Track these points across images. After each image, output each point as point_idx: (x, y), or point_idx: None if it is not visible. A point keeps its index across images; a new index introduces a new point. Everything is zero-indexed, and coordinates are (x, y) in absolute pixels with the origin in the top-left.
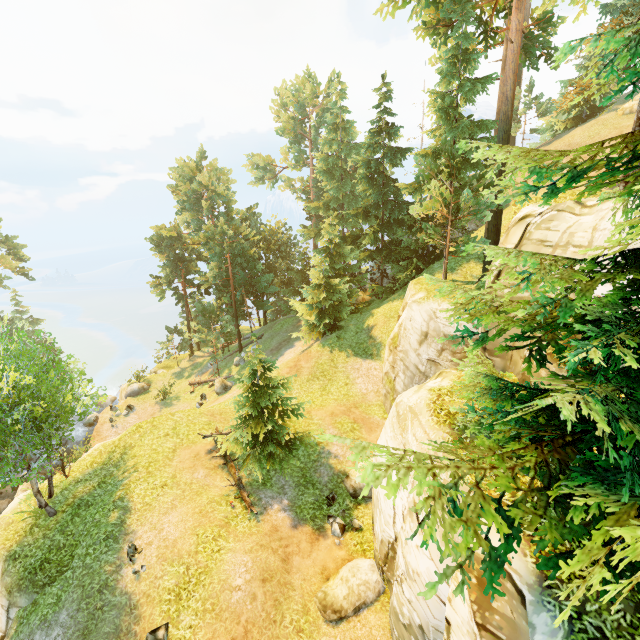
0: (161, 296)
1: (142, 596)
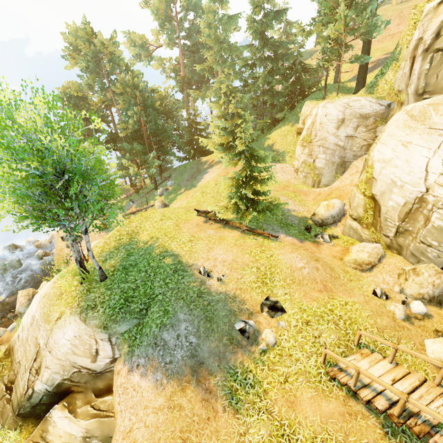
0: None
1: (235, 290)
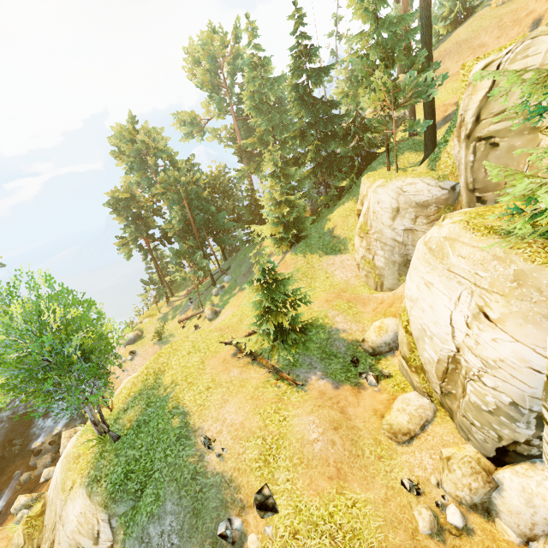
0: (128, 255)
1: (233, 471)
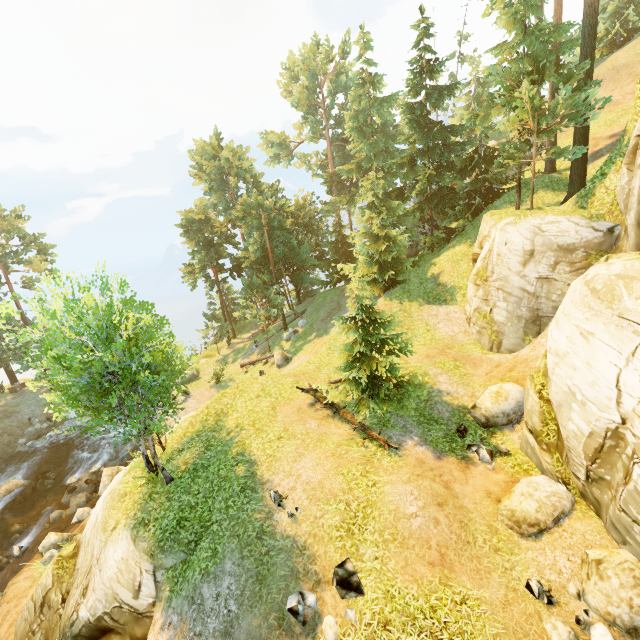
0: (192, 285)
1: (308, 537)
